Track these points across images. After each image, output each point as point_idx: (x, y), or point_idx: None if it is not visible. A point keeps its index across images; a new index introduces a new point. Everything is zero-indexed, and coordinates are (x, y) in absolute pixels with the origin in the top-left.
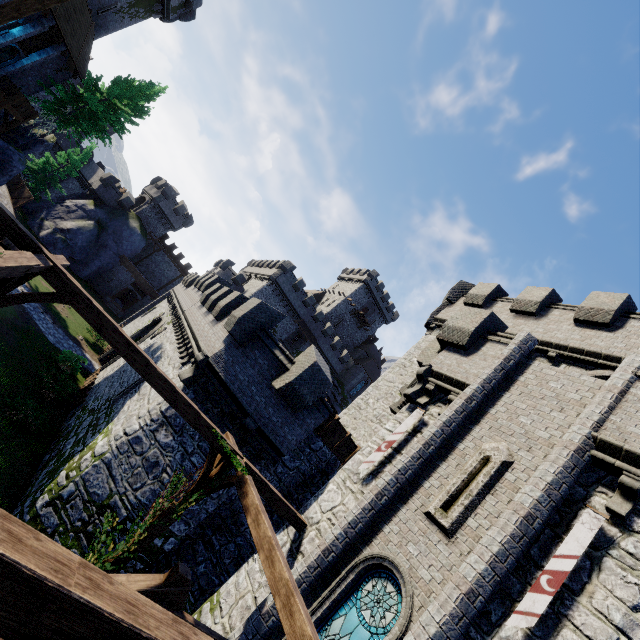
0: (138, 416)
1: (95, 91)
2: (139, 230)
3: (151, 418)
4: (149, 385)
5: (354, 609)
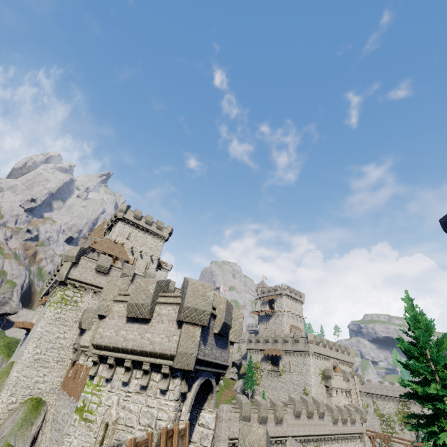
0: None
1: None
2: None
3: None
4: None
5: None
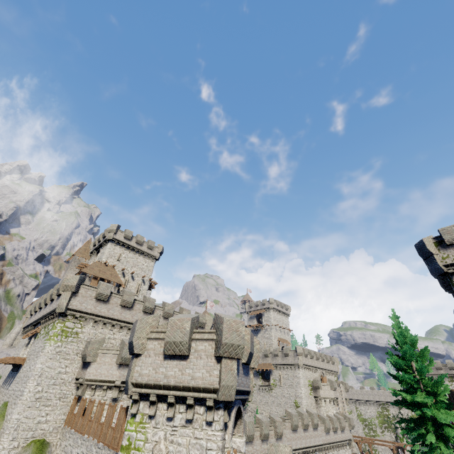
0: None
1: None
2: None
3: None
4: None
5: None
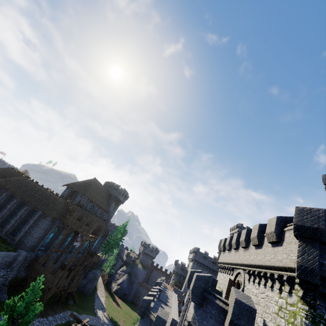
0: None
1: (111, 238)
2: (142, 267)
3: None
4: None
5: None
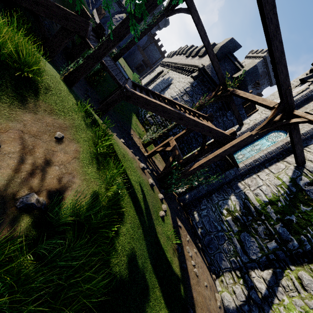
0: (175, 92)
1: None
2: None
3: (180, 91)
4: (173, 85)
5: (264, 139)
